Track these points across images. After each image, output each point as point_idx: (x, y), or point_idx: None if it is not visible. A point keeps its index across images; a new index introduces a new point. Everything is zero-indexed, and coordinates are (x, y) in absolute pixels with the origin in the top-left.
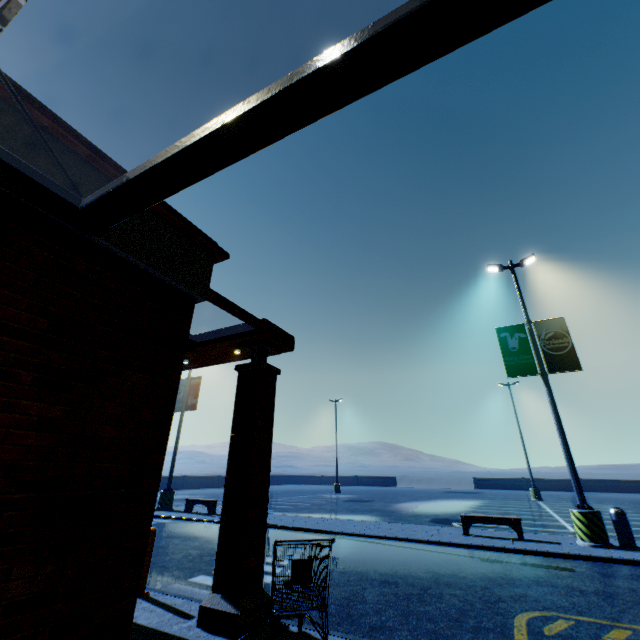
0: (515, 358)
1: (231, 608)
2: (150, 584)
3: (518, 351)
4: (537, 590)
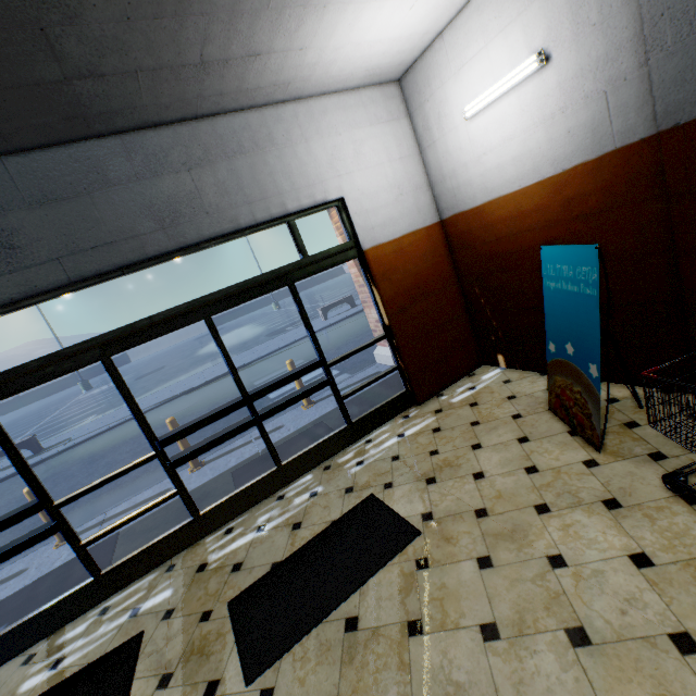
0: None
1: None
2: (267, 420)
3: None
4: None
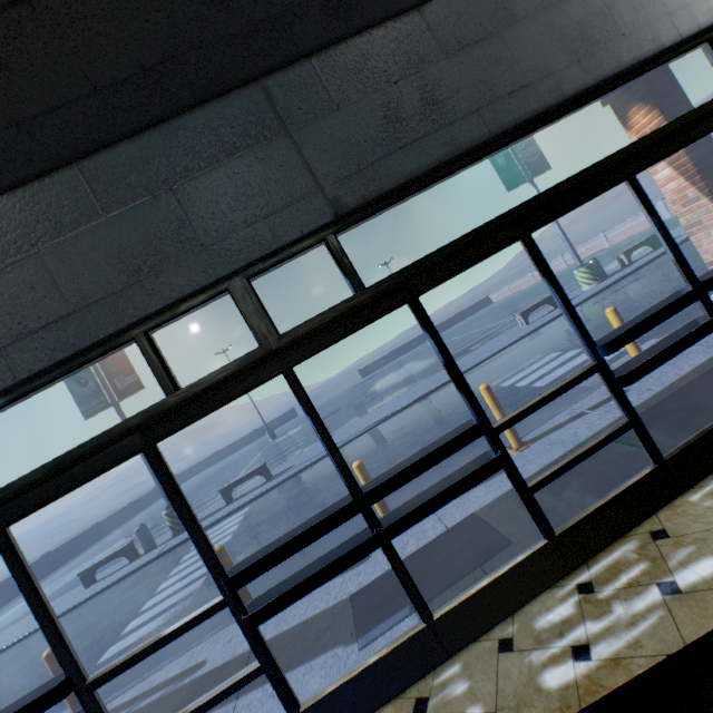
0: (507, 173)
1: None
2: (568, 400)
3: (507, 167)
4: None
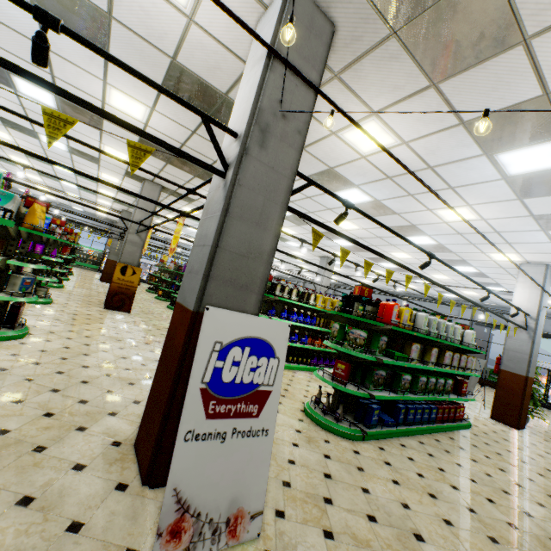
0: None
1: None
2: None
3: None
4: None
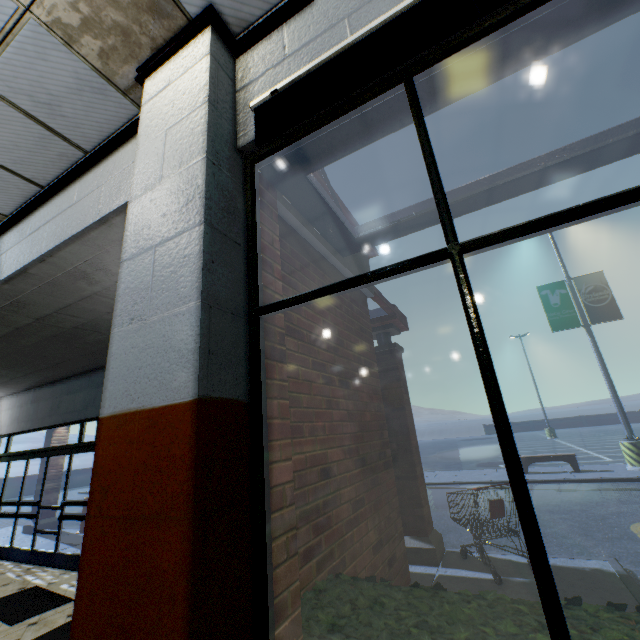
0: (558, 313)
1: (424, 545)
2: None
3: (560, 306)
4: (627, 507)
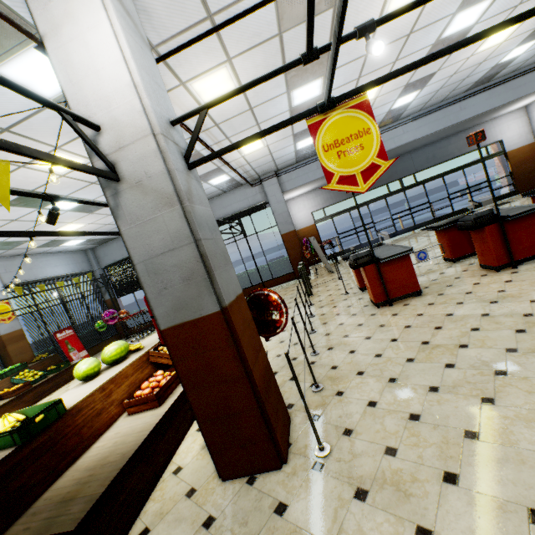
0: None
1: None
2: None
3: None
4: None
